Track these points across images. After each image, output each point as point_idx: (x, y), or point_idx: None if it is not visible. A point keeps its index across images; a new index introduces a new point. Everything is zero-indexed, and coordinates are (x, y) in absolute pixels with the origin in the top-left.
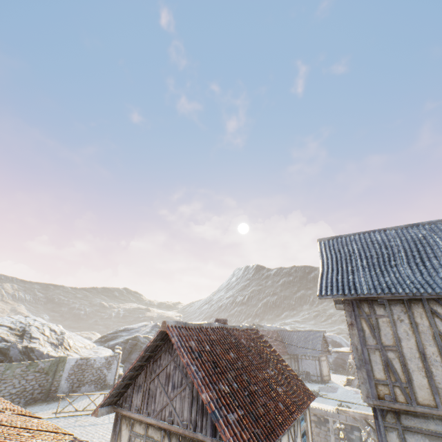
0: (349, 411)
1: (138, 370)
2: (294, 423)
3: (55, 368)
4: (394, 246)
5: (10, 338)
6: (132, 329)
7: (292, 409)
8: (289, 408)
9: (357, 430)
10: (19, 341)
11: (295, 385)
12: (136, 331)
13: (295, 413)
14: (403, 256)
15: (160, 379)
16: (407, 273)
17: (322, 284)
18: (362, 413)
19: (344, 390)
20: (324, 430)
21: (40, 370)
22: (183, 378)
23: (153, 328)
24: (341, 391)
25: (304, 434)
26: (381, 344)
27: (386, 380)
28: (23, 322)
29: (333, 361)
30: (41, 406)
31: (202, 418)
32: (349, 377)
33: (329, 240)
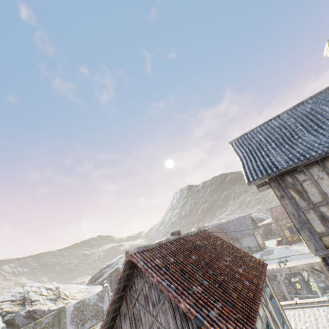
0: (297, 266)
1: (119, 301)
2: (262, 292)
3: (58, 318)
4: (291, 125)
5: (13, 309)
6: (112, 263)
7: (256, 282)
8: (254, 282)
9: (299, 275)
10: (22, 308)
11: (249, 261)
12: (115, 264)
13: (259, 284)
14: (302, 129)
15: (140, 302)
16: (312, 139)
17: (247, 174)
18: (308, 263)
19: (278, 249)
20: (275, 284)
21: (45, 325)
22: (159, 294)
23: None
24: (276, 251)
25: (270, 297)
26: (312, 204)
27: (327, 231)
28: (22, 291)
29: (263, 232)
30: None
31: (187, 324)
32: (277, 239)
33: (238, 140)
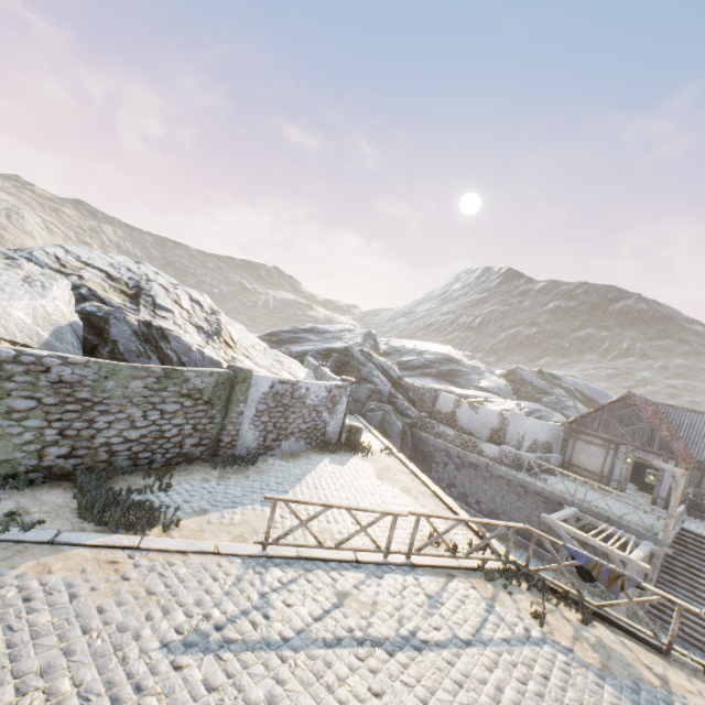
0: None
1: None
2: None
3: (227, 394)
4: None
5: (108, 295)
6: (327, 332)
7: None
8: None
9: None
10: (131, 308)
11: None
12: (335, 337)
13: None
14: None
15: None
16: None
17: None
18: None
19: None
20: None
21: (192, 393)
22: None
23: (366, 339)
24: None
25: None
26: None
27: None
28: (134, 270)
29: None
30: (206, 484)
31: None
32: None
33: None
